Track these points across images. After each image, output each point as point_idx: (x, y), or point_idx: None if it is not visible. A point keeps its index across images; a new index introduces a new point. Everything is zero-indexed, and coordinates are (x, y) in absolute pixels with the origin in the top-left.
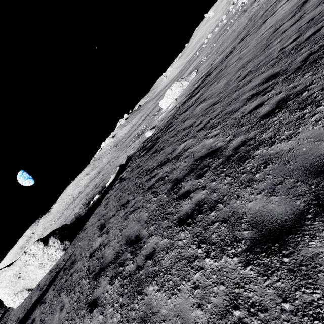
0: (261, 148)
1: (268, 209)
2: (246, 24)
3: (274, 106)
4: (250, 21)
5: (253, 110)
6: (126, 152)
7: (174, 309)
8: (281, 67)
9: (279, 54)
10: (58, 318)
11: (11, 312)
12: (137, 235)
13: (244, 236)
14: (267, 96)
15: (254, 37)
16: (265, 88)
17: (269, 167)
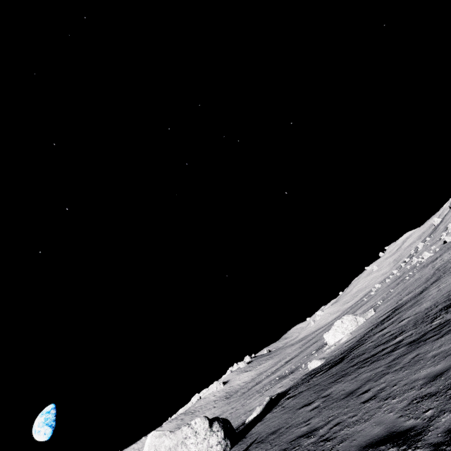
0: None
1: None
2: (433, 272)
3: None
4: (438, 270)
5: None
6: (263, 394)
7: None
8: None
9: None
10: (310, 424)
11: None
12: (386, 366)
13: None
14: None
15: None
16: None
17: None
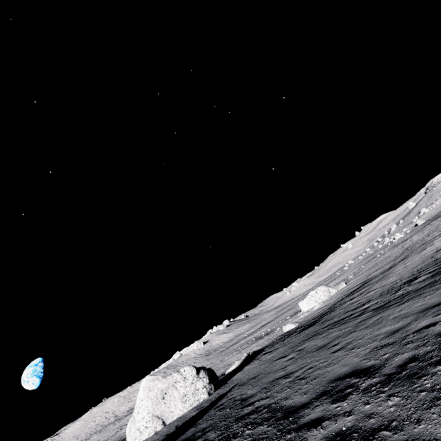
0: None
1: None
2: (402, 252)
3: None
4: (407, 250)
5: (433, 274)
6: (241, 352)
7: (414, 307)
8: None
9: None
10: (286, 370)
11: None
12: (354, 326)
13: None
14: None
15: (417, 256)
16: (439, 267)
17: None
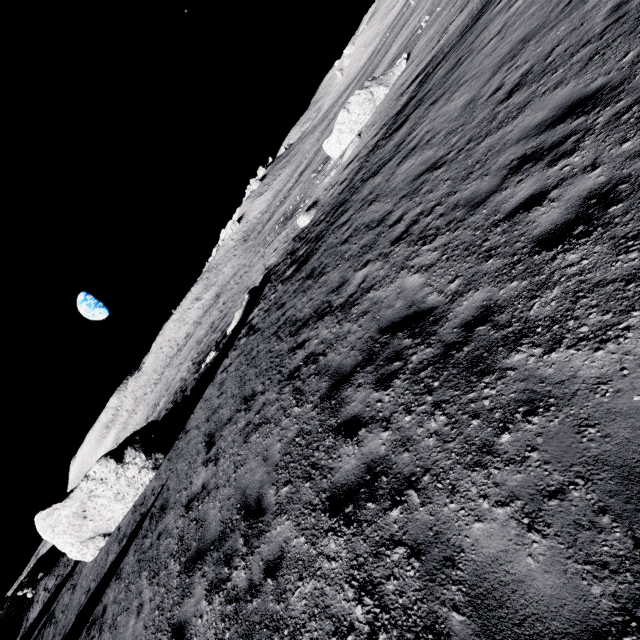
0: (526, 347)
1: (516, 569)
2: None
3: (573, 210)
4: None
5: (519, 209)
6: (263, 257)
7: None
8: (609, 72)
9: (607, 24)
10: (133, 630)
11: (84, 567)
12: (258, 496)
13: (452, 626)
14: (558, 172)
15: None
16: (558, 141)
17: (537, 423)
